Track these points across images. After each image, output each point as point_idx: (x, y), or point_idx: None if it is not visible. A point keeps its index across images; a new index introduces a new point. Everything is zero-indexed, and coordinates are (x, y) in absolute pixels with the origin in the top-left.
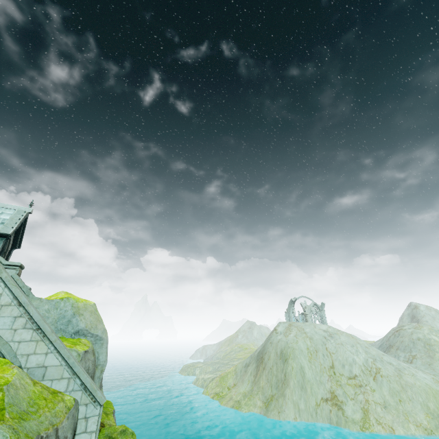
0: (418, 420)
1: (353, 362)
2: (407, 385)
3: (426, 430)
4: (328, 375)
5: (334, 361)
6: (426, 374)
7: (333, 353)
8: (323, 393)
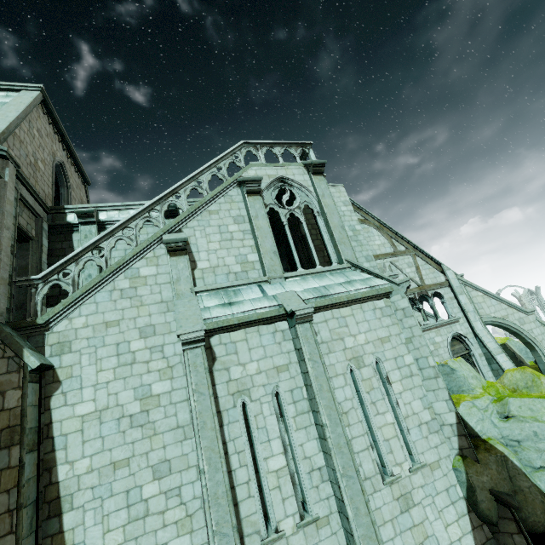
0: None
1: None
2: None
3: None
4: None
5: None
6: None
7: None
8: None
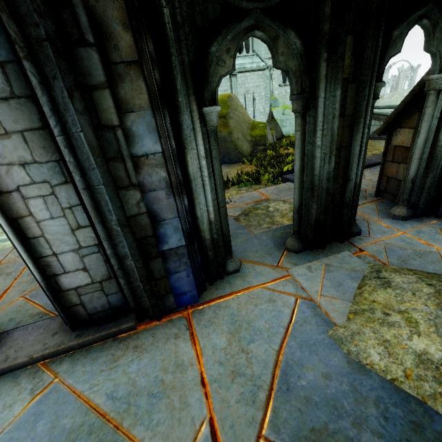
0: None
1: None
2: None
3: None
4: None
5: None
6: None
7: None
8: None
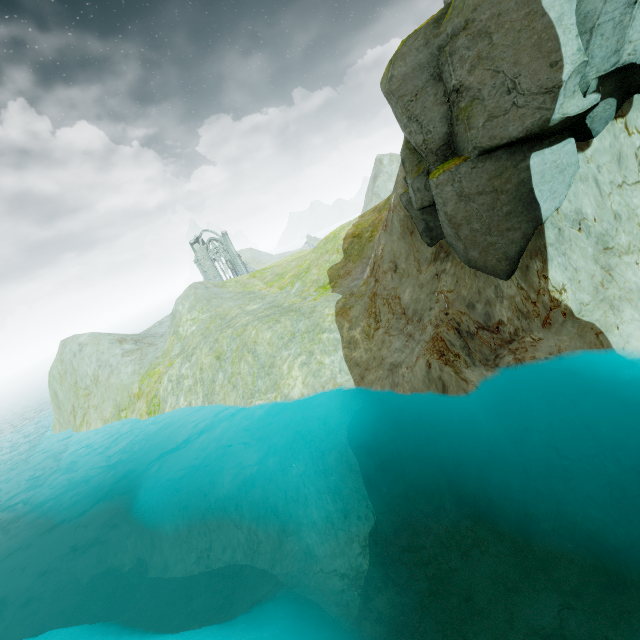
0: (104, 415)
1: (86, 375)
2: (109, 386)
3: (105, 421)
4: (73, 392)
5: (77, 377)
6: (135, 366)
7: (77, 370)
8: (70, 408)
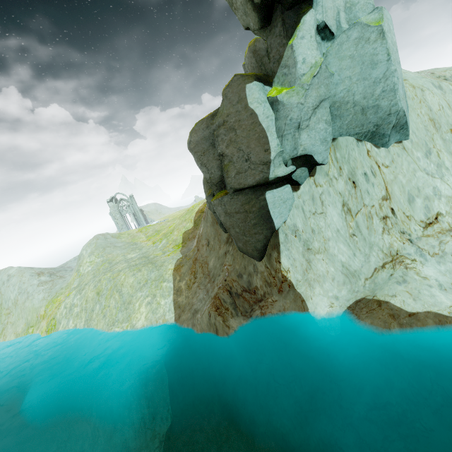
0: (17, 330)
1: (9, 299)
2: (24, 308)
3: (17, 335)
4: None
5: (3, 300)
6: (45, 294)
7: (3, 295)
8: None
